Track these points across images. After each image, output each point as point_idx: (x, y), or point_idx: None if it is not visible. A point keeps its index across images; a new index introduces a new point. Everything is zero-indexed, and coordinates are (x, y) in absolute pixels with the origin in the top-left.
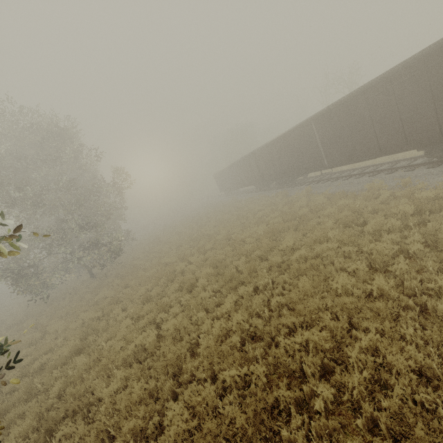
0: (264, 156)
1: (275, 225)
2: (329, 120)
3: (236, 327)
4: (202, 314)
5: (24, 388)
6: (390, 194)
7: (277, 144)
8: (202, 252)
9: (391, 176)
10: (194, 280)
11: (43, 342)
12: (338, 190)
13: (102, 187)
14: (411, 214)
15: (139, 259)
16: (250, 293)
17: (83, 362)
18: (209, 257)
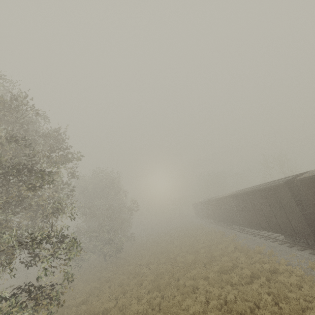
0: (214, 204)
1: (198, 258)
2: (237, 199)
3: (141, 310)
4: (135, 301)
5: (61, 311)
6: (261, 257)
7: (218, 201)
8: (158, 264)
9: (271, 244)
10: (143, 281)
11: (72, 293)
12: (246, 243)
13: (123, 208)
14: (253, 276)
15: (130, 255)
16: (159, 297)
17: (84, 308)
18: (161, 268)
